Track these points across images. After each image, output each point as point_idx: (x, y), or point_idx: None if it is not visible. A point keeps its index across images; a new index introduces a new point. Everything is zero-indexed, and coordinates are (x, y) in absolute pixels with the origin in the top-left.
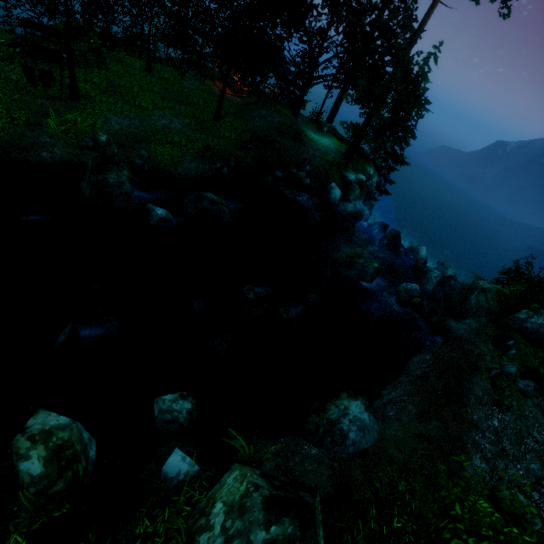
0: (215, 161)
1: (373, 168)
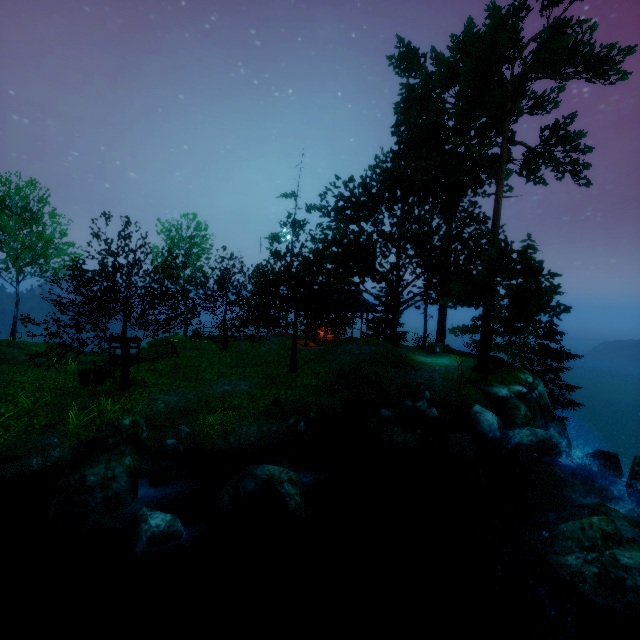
0: (287, 417)
1: (529, 374)
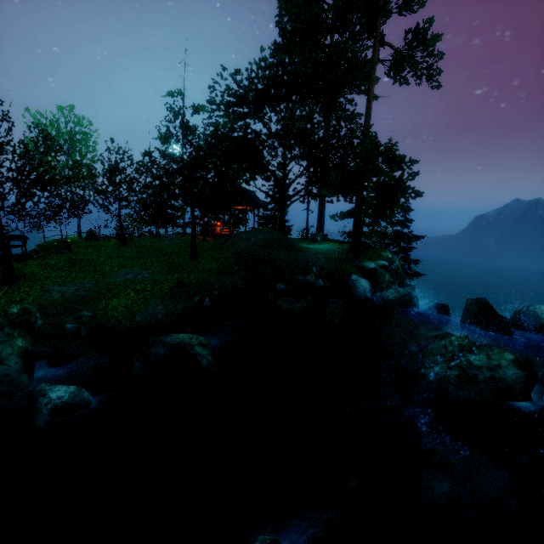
0: (192, 296)
1: (389, 252)
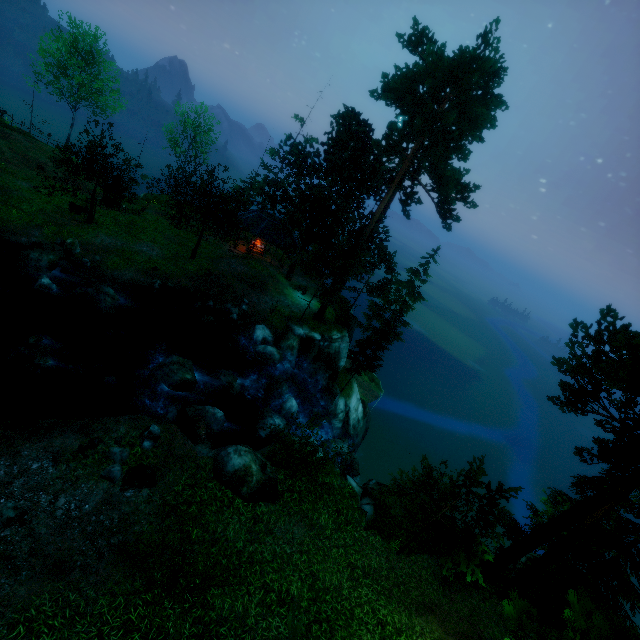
0: (154, 278)
1: (343, 335)
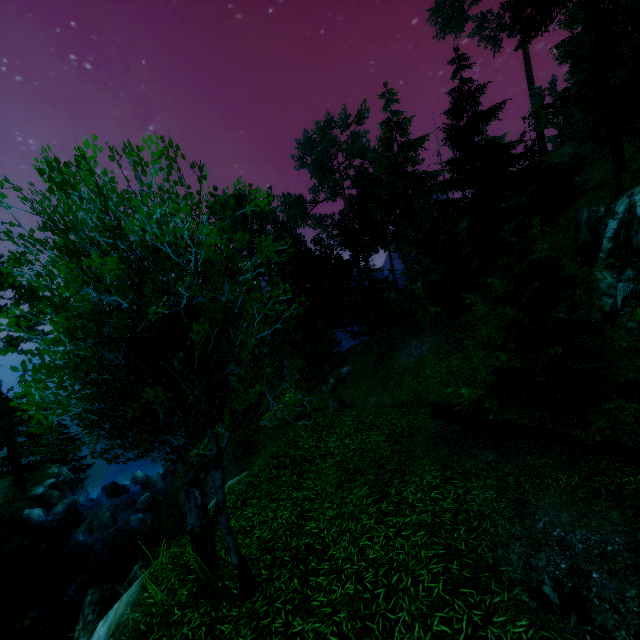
0: None
1: (55, 466)
